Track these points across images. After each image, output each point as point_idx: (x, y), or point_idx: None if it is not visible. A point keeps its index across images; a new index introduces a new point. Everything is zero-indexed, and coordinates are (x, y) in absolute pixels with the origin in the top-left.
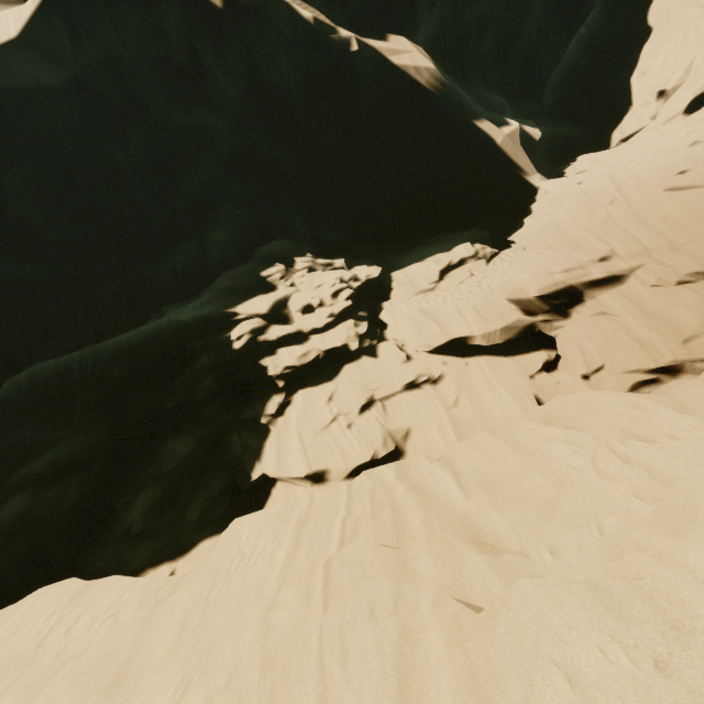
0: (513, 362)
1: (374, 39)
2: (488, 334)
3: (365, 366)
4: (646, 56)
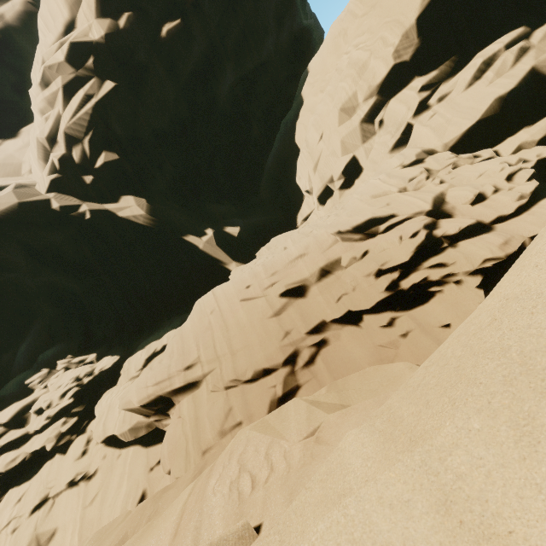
0: (146, 453)
1: (110, 203)
2: (123, 434)
3: (54, 464)
4: (297, 167)
